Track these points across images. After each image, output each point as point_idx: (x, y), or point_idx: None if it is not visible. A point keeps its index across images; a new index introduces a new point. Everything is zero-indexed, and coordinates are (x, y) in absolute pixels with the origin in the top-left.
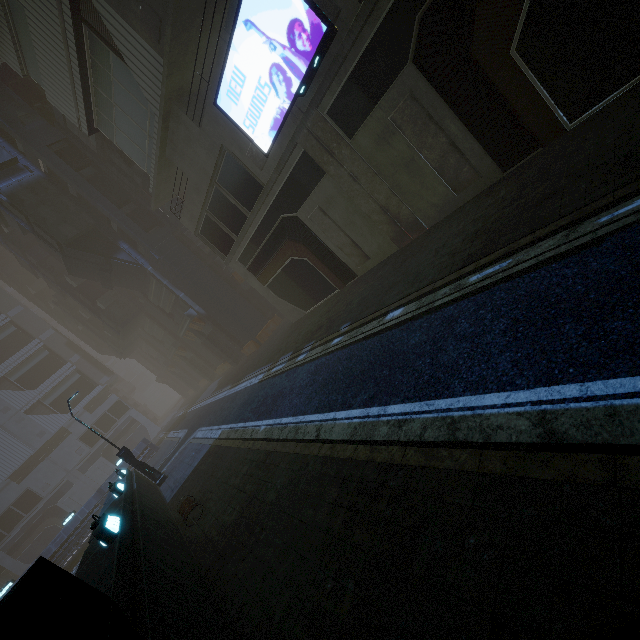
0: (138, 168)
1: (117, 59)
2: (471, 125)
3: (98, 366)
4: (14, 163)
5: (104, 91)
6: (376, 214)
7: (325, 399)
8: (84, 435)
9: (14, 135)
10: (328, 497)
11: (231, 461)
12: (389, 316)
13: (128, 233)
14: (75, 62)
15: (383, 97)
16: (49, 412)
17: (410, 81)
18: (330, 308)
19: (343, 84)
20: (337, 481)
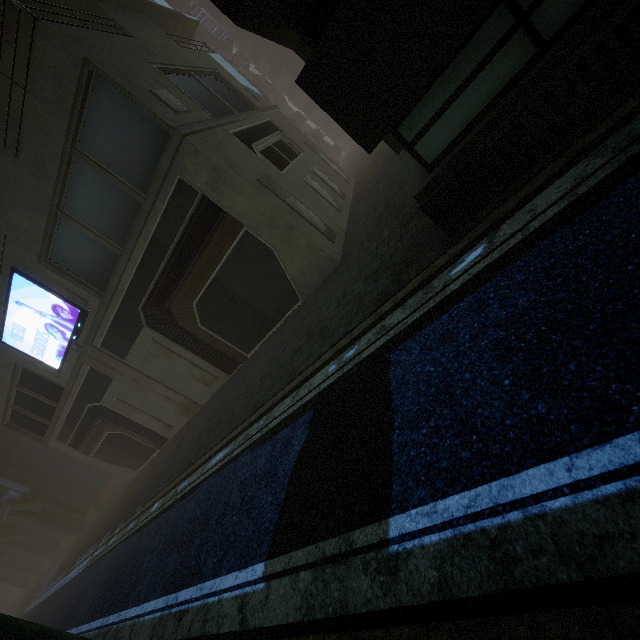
0: None
1: None
2: (198, 354)
3: None
4: None
5: None
6: (162, 400)
7: (97, 605)
8: None
9: None
10: None
11: None
12: (153, 508)
13: None
14: None
15: (136, 340)
16: None
17: (150, 334)
18: (146, 475)
19: (106, 332)
20: None
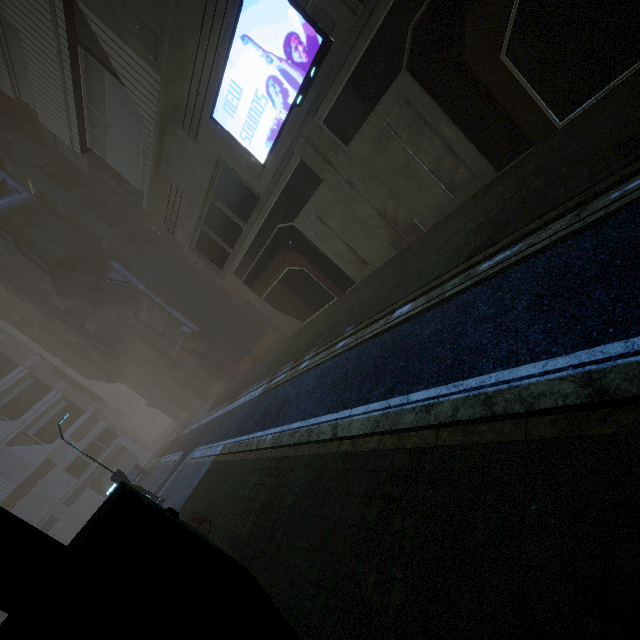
0: (130, 187)
1: (112, 79)
2: (465, 127)
3: (85, 392)
4: (3, 185)
5: (98, 110)
6: (374, 219)
7: (337, 399)
8: (70, 466)
9: (3, 158)
10: (356, 491)
11: (237, 474)
12: (397, 313)
13: (120, 252)
14: (69, 82)
15: (378, 104)
16: (33, 443)
17: (405, 88)
18: (330, 316)
19: (339, 93)
20: (364, 474)
